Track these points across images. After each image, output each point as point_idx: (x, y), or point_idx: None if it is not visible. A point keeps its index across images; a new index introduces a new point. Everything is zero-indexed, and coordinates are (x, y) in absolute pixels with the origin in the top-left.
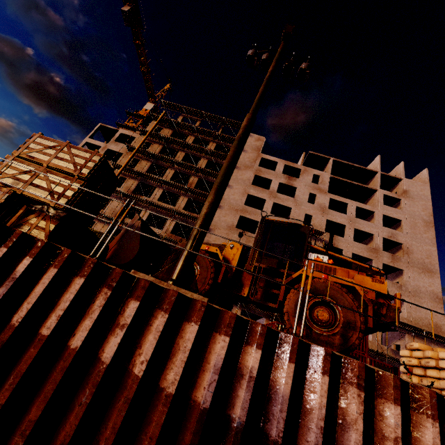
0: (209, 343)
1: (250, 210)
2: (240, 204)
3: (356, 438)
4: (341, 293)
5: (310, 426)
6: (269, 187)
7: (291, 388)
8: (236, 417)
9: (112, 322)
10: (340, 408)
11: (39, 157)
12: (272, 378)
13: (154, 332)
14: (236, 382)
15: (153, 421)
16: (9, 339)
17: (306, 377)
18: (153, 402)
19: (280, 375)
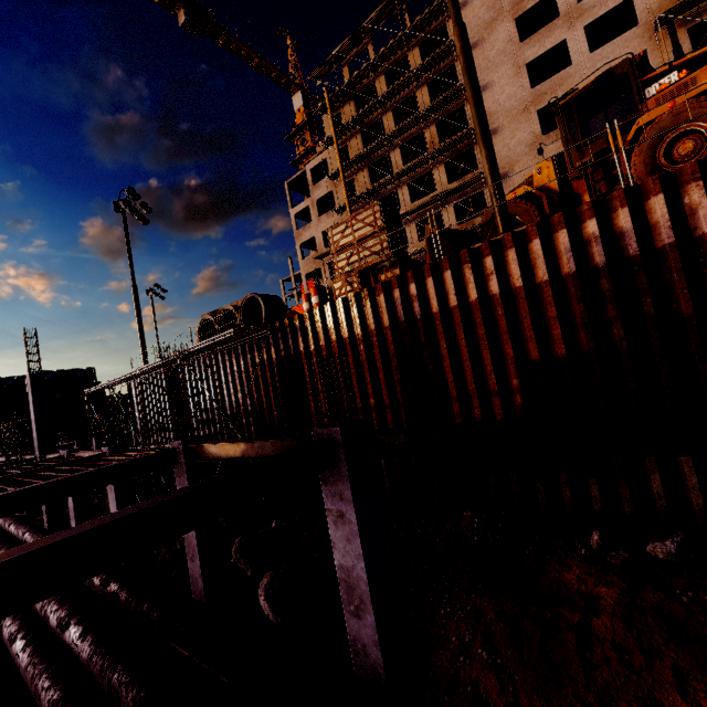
0: (554, 243)
1: (548, 86)
2: (523, 95)
3: (703, 213)
4: (698, 108)
5: (660, 232)
6: (557, 9)
7: (632, 222)
8: (598, 263)
9: (484, 277)
10: (685, 206)
11: (346, 241)
12: (615, 228)
13: (512, 262)
14: (588, 249)
15: (545, 297)
16: (441, 318)
17: (645, 208)
18: (539, 292)
19: (619, 221)
